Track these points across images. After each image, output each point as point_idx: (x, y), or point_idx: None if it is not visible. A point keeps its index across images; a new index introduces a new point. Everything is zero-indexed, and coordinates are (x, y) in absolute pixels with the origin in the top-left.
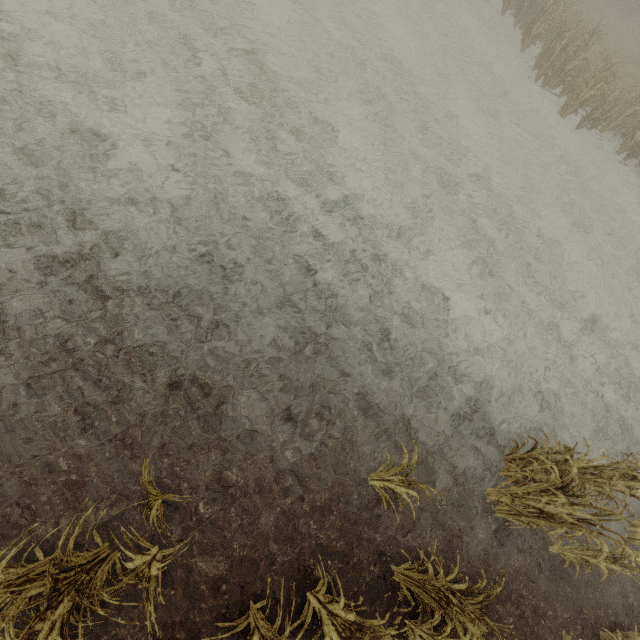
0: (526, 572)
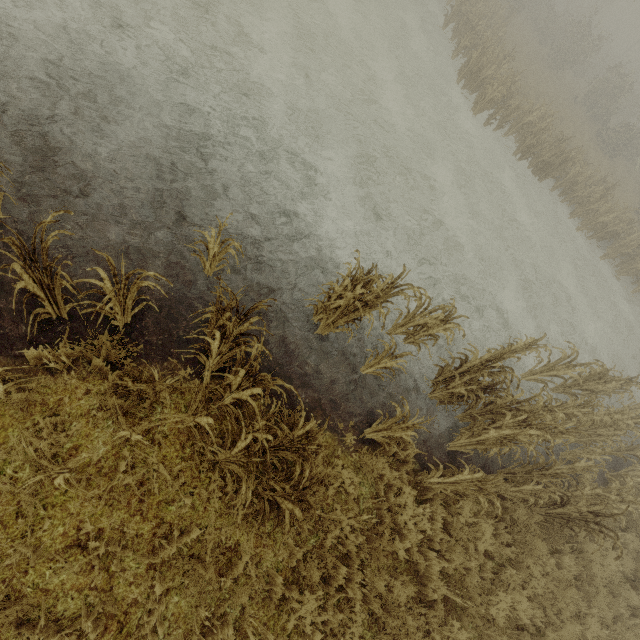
0: (332, 377)
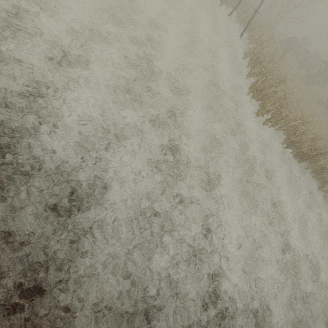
0: None
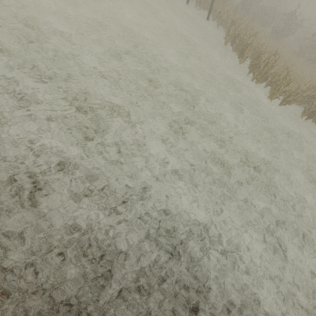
0: None
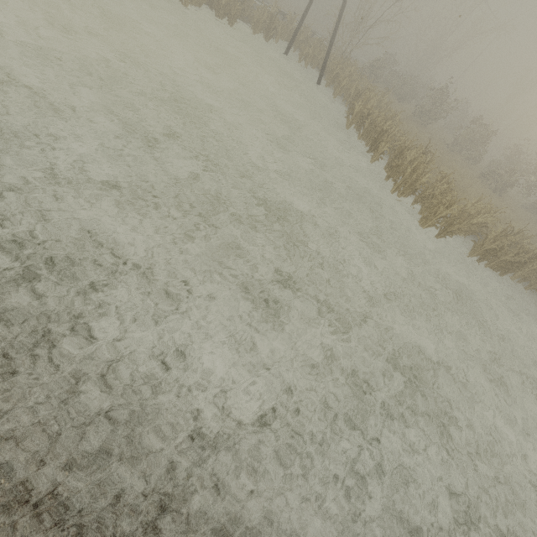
0: None
